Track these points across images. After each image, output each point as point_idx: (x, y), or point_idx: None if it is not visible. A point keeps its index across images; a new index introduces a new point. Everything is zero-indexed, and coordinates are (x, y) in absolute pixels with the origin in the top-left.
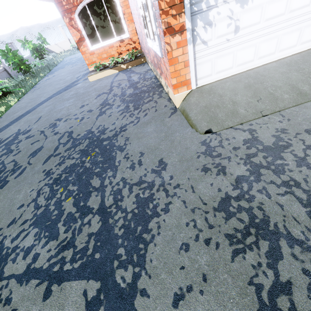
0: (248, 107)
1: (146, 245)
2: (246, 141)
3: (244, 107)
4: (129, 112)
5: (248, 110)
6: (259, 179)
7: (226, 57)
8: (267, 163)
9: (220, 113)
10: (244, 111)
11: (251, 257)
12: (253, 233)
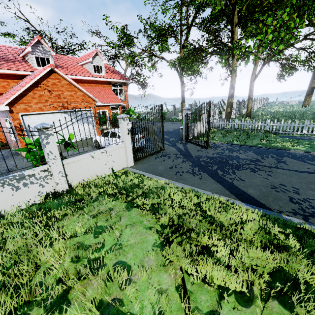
0: None
1: (10, 173)
2: None
3: None
4: (0, 161)
5: None
6: None
7: None
8: None
9: None
10: None
11: None
12: None
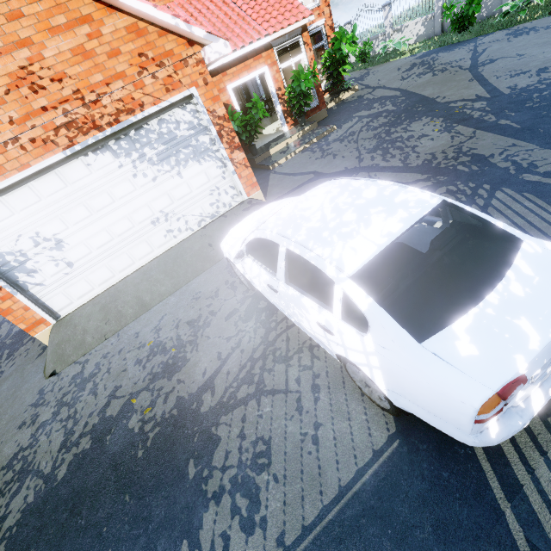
0: (96, 333)
1: None
2: (74, 377)
3: (93, 334)
4: None
5: (94, 337)
6: (55, 419)
7: (78, 285)
8: (72, 399)
9: (69, 348)
10: (91, 338)
11: (0, 503)
12: (16, 479)
